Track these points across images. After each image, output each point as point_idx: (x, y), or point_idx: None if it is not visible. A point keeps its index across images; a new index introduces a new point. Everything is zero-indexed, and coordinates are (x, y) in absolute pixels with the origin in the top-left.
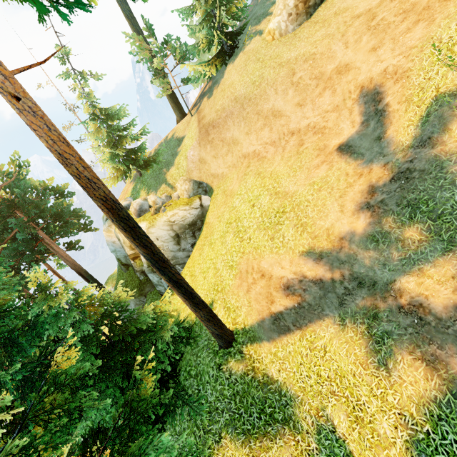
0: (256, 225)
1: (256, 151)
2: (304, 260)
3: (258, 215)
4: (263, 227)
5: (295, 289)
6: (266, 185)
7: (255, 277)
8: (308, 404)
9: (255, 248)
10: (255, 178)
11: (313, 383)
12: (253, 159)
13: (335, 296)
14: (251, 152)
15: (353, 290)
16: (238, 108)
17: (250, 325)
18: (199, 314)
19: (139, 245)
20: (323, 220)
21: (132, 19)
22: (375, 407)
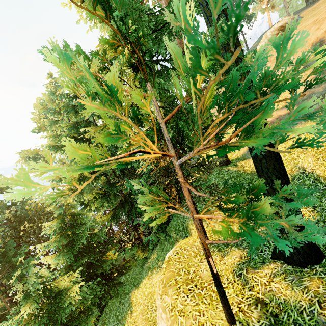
0: None
1: None
2: (279, 111)
3: None
4: None
5: (273, 122)
6: None
7: None
8: None
9: None
10: None
11: (287, 157)
12: None
13: None
14: None
15: (312, 105)
16: None
17: (241, 155)
18: None
19: None
20: None
21: None
22: None
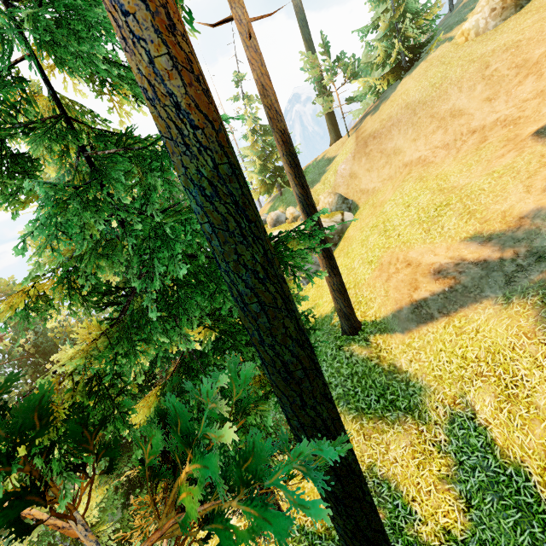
0: (409, 221)
1: (422, 157)
2: (466, 245)
3: (413, 212)
4: (417, 222)
5: (448, 272)
6: (429, 185)
7: (398, 267)
8: (443, 393)
9: (404, 242)
10: (415, 183)
11: (453, 368)
12: (416, 166)
13: (502, 274)
14: (415, 159)
15: (528, 266)
16: (409, 114)
17: (382, 317)
18: (332, 280)
19: (298, 184)
20: (500, 203)
21: (309, 42)
22: (538, 378)
